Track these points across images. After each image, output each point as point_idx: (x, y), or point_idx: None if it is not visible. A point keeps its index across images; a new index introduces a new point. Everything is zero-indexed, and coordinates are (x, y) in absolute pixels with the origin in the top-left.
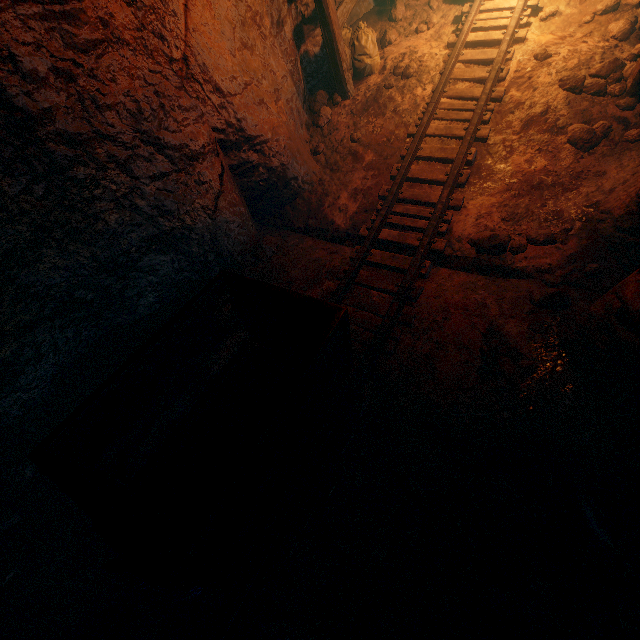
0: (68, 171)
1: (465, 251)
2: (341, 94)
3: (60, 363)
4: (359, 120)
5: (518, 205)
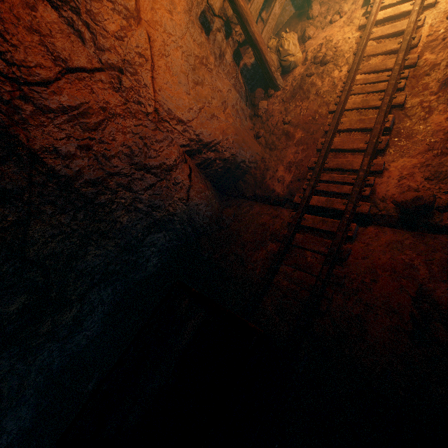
0: (95, 200)
1: (390, 210)
2: (273, 88)
3: (105, 310)
4: (289, 105)
5: (442, 163)
